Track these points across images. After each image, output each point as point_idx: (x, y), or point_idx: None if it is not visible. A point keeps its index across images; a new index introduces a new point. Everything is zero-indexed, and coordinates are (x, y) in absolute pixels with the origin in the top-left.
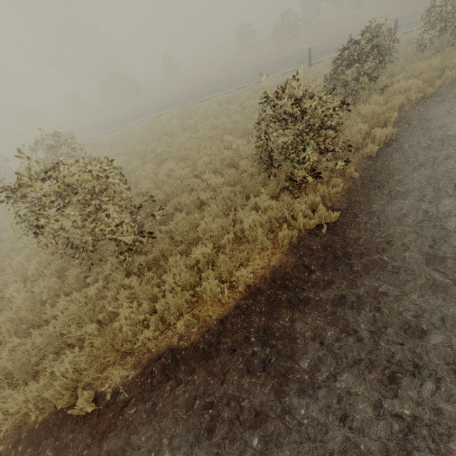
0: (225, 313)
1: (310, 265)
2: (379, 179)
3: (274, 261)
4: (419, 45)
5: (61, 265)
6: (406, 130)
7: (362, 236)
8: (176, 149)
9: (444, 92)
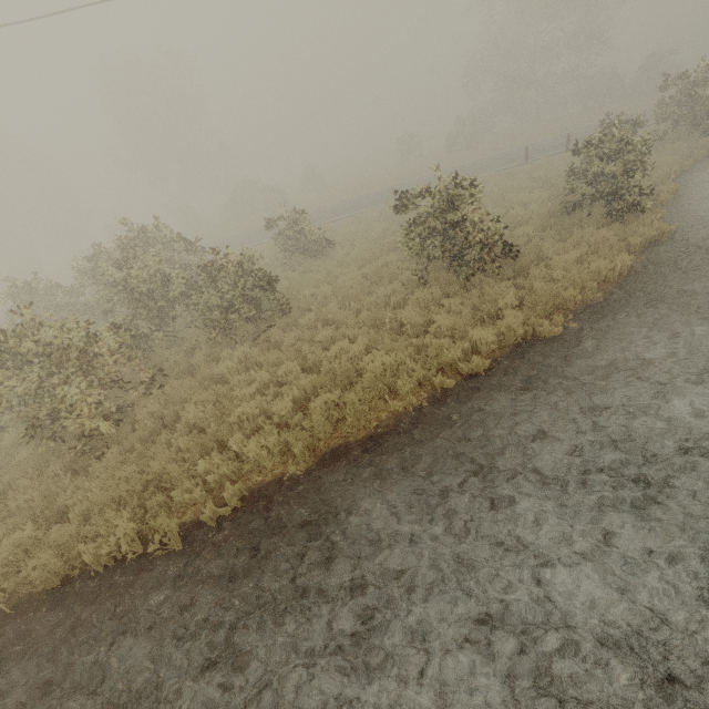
0: (618, 285)
1: (669, 255)
2: (686, 213)
3: (633, 260)
4: (656, 135)
5: (404, 294)
6: (684, 188)
7: (700, 238)
8: None
9: (701, 166)
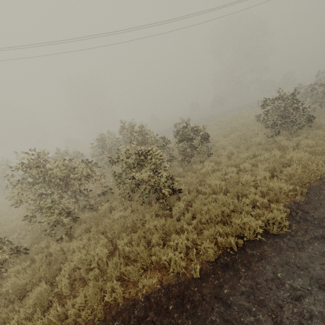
0: None
1: None
2: None
3: None
4: None
5: (266, 140)
6: None
7: None
8: (248, 121)
9: None
